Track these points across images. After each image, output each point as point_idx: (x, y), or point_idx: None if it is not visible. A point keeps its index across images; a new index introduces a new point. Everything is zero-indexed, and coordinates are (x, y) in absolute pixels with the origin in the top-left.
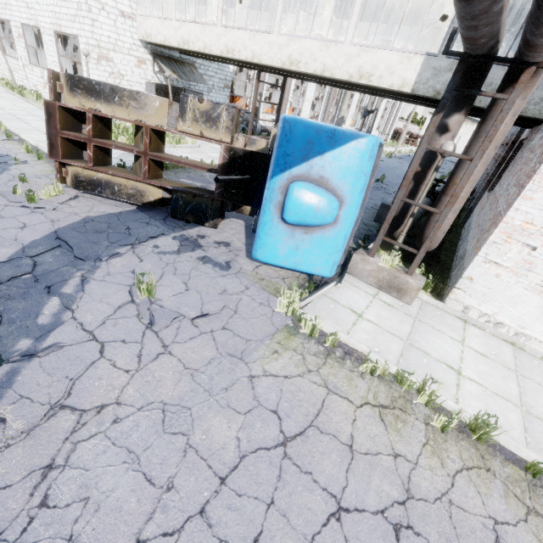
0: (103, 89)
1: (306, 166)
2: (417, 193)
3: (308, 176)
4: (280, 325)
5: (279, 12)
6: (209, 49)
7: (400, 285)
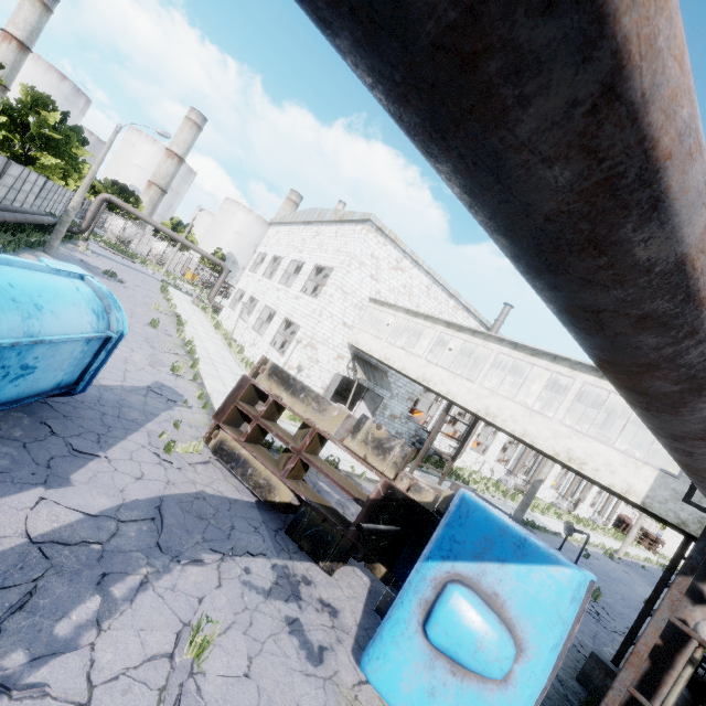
0: (295, 384)
1: (477, 568)
2: (657, 684)
3: (477, 582)
4: None
5: (485, 369)
6: (407, 371)
7: None
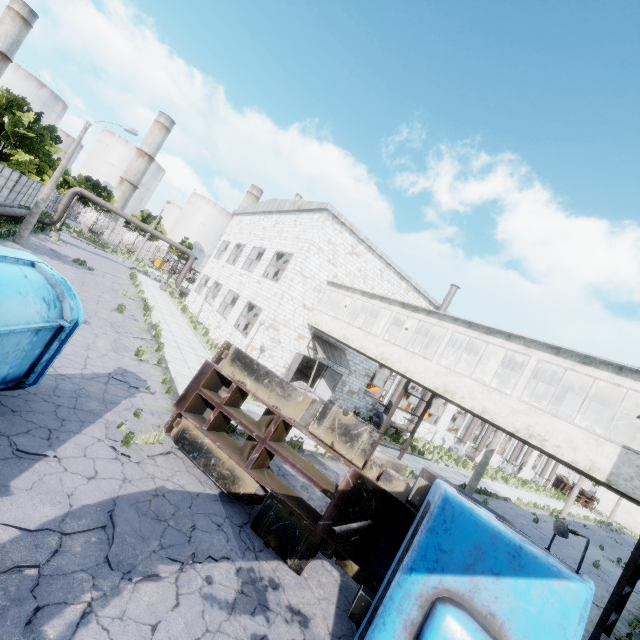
0: (259, 369)
1: (468, 582)
2: None
3: (469, 599)
4: None
5: (441, 348)
6: (365, 350)
7: None
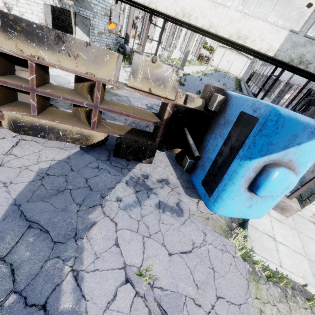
0: (46, 35)
1: (283, 153)
2: None
3: (281, 159)
4: (245, 273)
5: None
6: None
7: (284, 206)
